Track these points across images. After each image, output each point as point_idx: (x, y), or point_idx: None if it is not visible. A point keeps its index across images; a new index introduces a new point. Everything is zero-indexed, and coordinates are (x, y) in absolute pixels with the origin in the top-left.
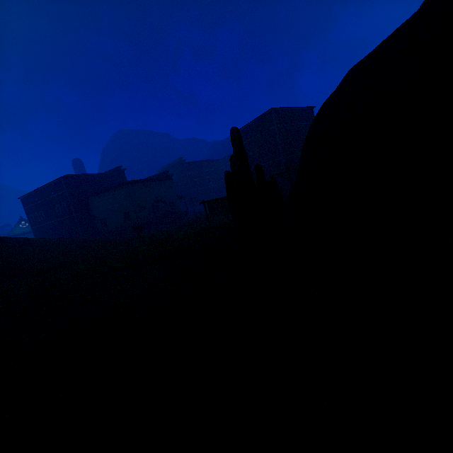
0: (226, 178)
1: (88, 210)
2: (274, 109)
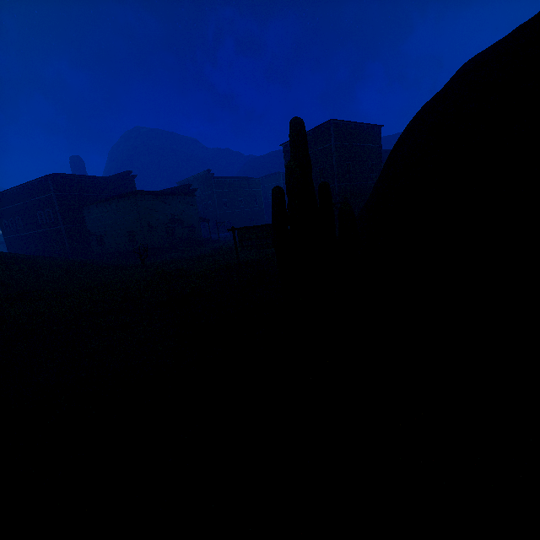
0: (274, 197)
1: (81, 223)
2: (333, 121)
